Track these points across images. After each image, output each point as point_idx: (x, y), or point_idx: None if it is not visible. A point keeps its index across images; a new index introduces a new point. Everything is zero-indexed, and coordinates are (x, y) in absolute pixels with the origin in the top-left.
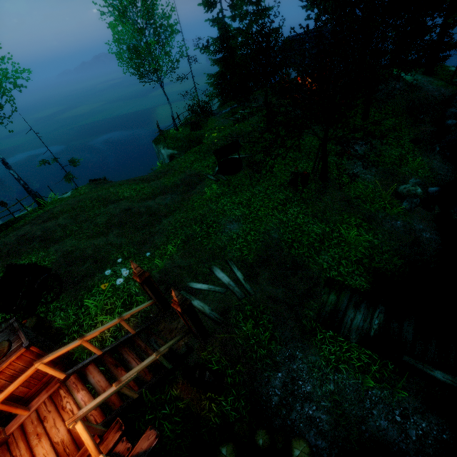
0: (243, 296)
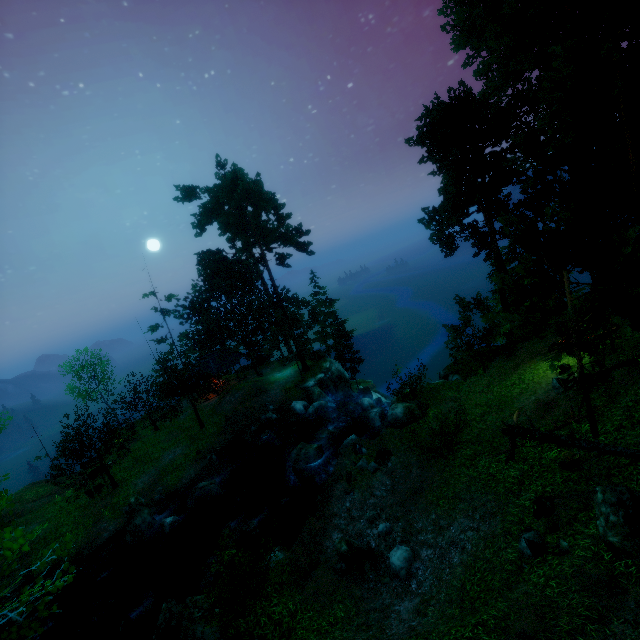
0: None
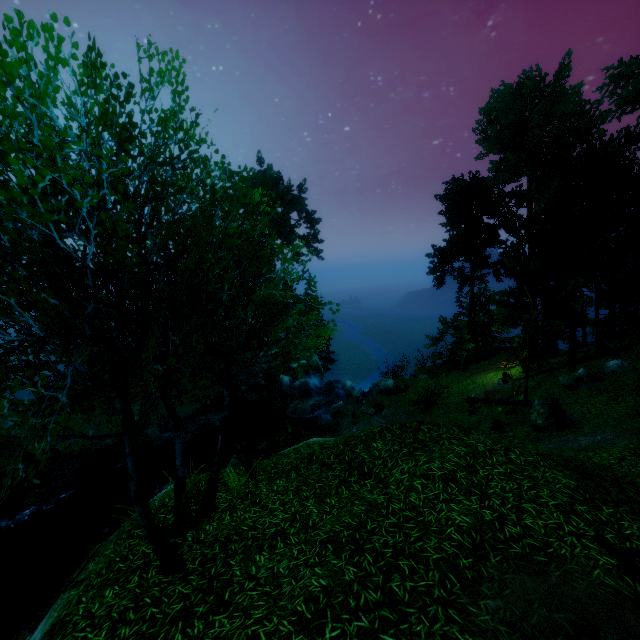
0: None
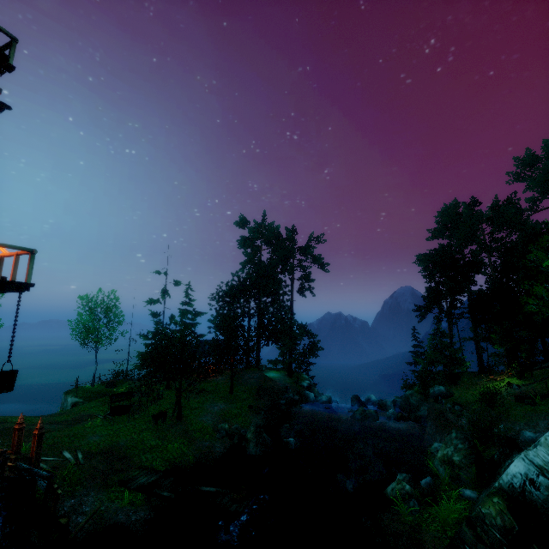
0: (75, 463)
